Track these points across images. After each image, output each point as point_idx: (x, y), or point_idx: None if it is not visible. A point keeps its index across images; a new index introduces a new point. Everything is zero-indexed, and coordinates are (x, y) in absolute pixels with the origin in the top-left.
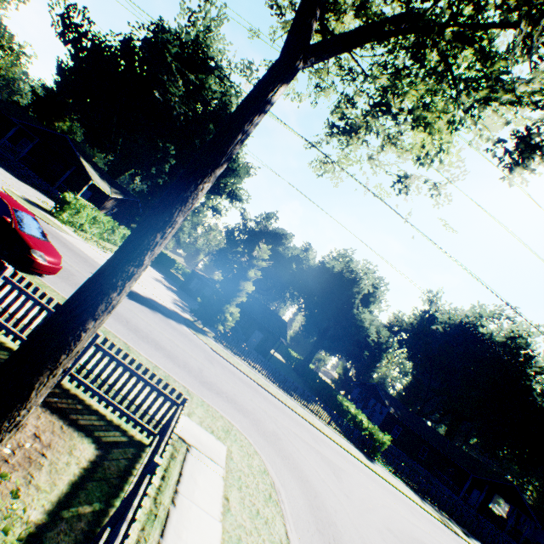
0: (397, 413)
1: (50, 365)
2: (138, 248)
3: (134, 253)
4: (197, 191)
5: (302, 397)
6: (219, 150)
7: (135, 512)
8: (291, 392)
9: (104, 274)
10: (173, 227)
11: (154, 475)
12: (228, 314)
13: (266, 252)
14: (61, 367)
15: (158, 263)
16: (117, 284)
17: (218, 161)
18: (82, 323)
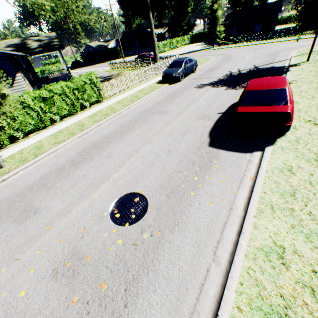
0: None
1: (156, 59)
2: (153, 40)
3: (153, 41)
4: (152, 26)
5: (271, 36)
6: (149, 18)
7: (166, 60)
8: (264, 38)
9: (153, 46)
10: (153, 33)
11: (168, 59)
12: (217, 33)
13: None
14: (158, 59)
15: (201, 40)
16: (154, 46)
17: (150, 19)
18: (155, 52)
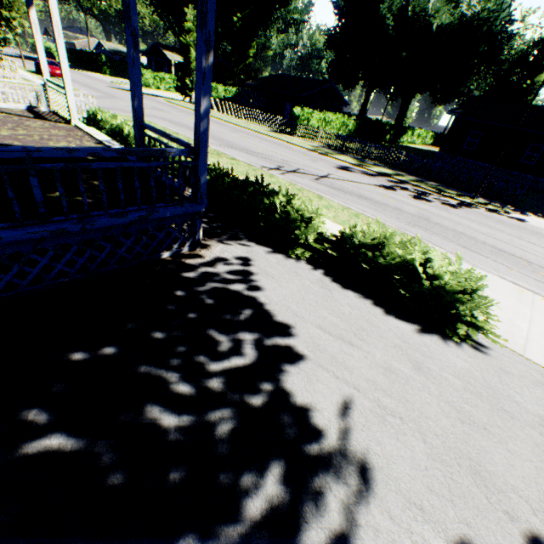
0: (467, 113)
1: None
2: None
3: None
4: None
5: (239, 113)
6: None
7: None
8: (233, 113)
9: None
10: None
11: None
12: (187, 81)
13: (190, 14)
14: None
15: None
16: None
17: None
18: None
